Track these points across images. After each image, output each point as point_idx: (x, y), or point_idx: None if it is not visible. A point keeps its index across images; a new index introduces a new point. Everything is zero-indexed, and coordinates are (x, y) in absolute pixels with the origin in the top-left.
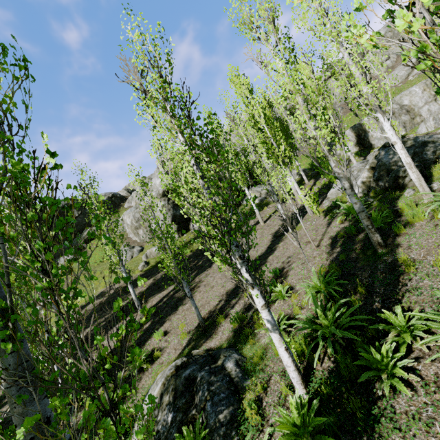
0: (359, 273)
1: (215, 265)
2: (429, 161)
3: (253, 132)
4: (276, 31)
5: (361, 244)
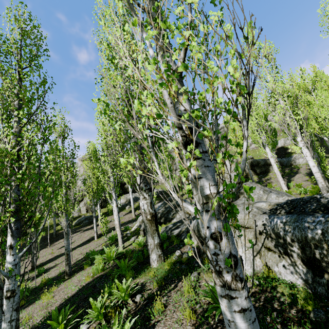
0: (44, 289)
1: (42, 251)
2: (168, 219)
3: (93, 170)
4: (64, 139)
5: (76, 268)
